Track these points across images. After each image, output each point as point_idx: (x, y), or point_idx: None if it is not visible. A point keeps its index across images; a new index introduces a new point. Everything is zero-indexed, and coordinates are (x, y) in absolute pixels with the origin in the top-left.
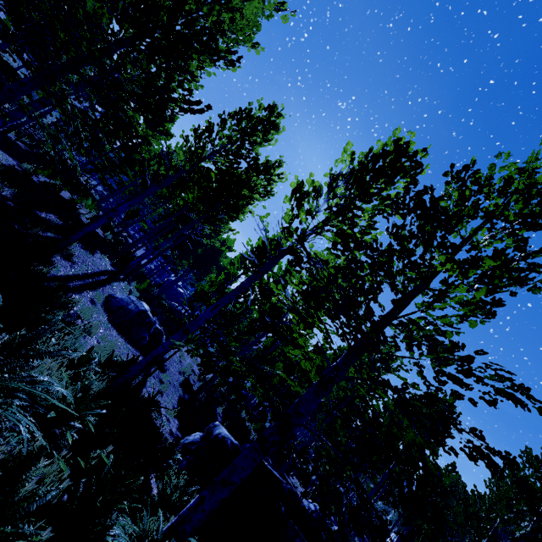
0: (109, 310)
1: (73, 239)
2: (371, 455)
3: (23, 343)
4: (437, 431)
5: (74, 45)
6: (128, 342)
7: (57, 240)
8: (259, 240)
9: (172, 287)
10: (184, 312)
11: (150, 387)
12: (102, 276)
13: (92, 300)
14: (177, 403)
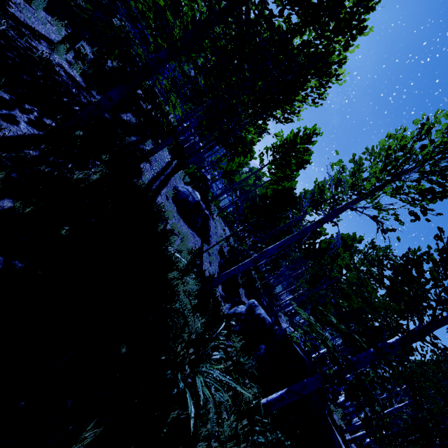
0: (176, 202)
1: (155, 151)
2: (427, 445)
3: (203, 331)
4: (402, 315)
5: (210, 1)
6: (189, 227)
7: (138, 143)
8: (291, 133)
9: (195, 147)
10: (210, 179)
11: (205, 261)
12: (167, 170)
13: (166, 196)
14: (218, 268)
